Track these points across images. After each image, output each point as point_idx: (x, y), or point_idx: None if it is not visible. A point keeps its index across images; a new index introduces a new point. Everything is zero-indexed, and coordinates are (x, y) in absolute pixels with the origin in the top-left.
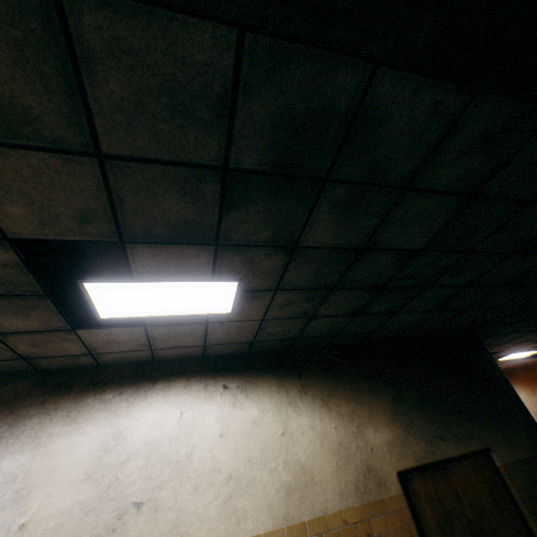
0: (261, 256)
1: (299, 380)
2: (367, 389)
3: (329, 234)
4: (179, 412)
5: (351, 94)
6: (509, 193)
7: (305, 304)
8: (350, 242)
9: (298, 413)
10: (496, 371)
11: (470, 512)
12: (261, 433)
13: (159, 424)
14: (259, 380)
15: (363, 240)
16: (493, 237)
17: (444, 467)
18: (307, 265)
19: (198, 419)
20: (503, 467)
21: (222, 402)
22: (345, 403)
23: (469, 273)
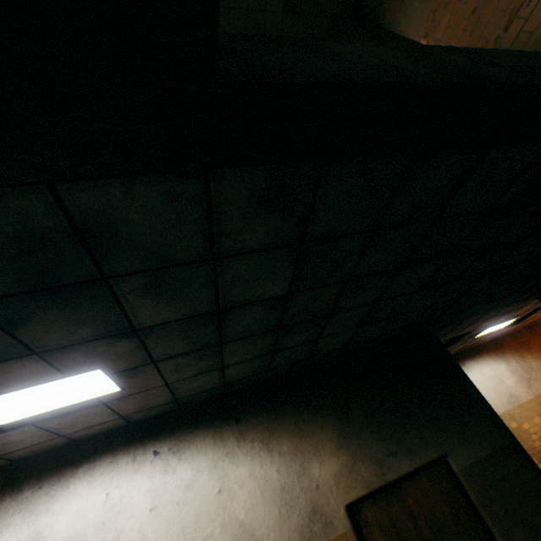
0: (103, 346)
1: (237, 426)
2: (311, 419)
3: (164, 311)
4: (105, 494)
5: (48, 213)
6: (344, 230)
7: (204, 361)
8: (197, 309)
9: (236, 463)
10: (451, 365)
11: (427, 531)
12: (195, 496)
13: (83, 512)
14: (193, 436)
15: (212, 304)
16: (365, 263)
17: (397, 487)
18: (168, 337)
19: (126, 497)
20: (460, 473)
21: (153, 471)
22: (287, 440)
23: (369, 293)
